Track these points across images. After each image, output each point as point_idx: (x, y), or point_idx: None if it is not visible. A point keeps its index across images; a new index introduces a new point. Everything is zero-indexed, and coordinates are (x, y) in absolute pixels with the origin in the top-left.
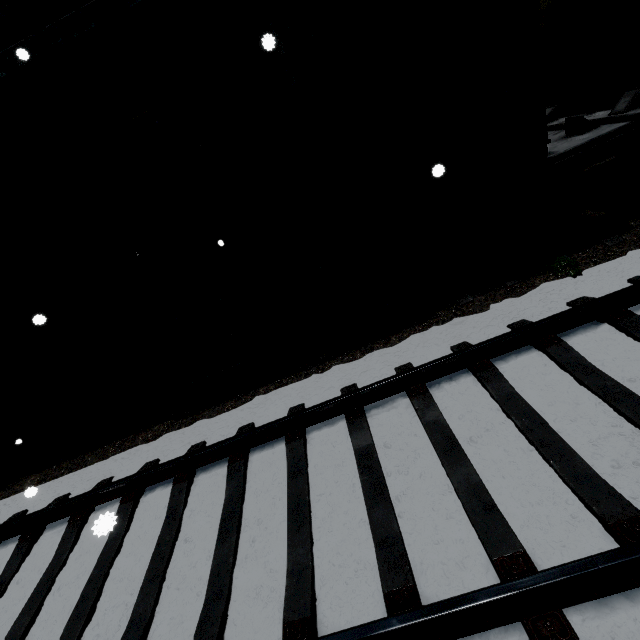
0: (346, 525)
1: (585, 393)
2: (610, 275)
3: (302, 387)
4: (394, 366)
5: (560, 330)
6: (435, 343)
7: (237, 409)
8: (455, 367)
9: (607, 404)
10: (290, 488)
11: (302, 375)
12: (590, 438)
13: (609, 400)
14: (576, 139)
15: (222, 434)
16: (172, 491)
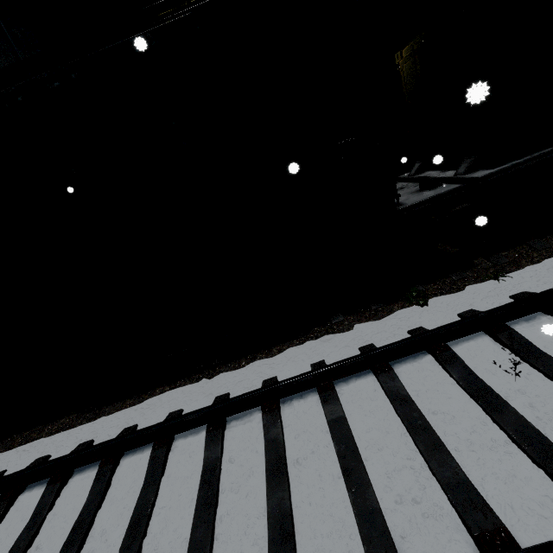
0: (171, 543)
1: (396, 422)
2: (448, 307)
3: (190, 391)
4: (264, 378)
5: (392, 358)
6: (303, 358)
7: (133, 408)
8: (304, 386)
9: (410, 435)
10: (139, 498)
11: (194, 379)
12: (388, 469)
13: (410, 432)
14: (423, 194)
15: (110, 433)
16: (44, 492)
